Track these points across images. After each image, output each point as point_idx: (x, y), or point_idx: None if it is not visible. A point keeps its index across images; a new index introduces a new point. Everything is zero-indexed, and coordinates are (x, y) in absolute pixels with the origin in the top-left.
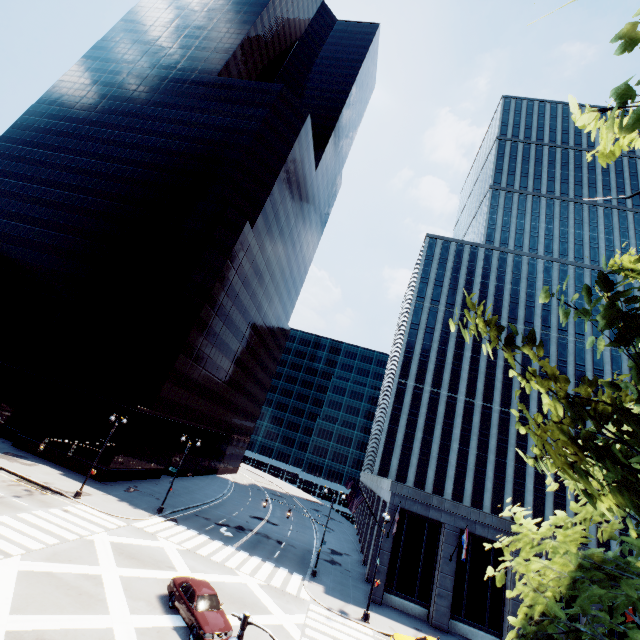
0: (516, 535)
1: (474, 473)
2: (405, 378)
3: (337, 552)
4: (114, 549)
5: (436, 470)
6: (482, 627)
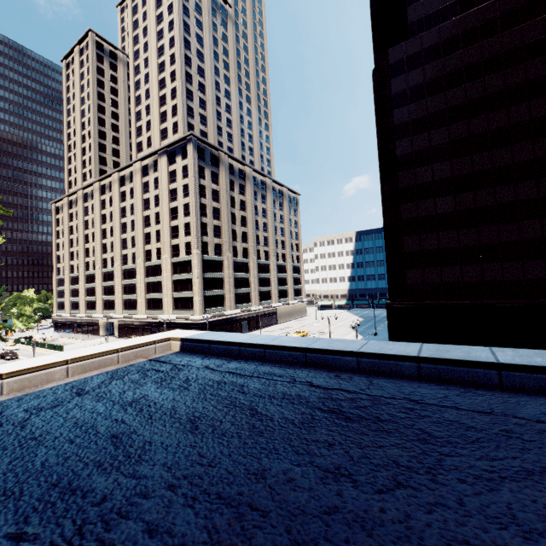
0: None
1: None
2: None
3: None
4: None
5: None
6: None
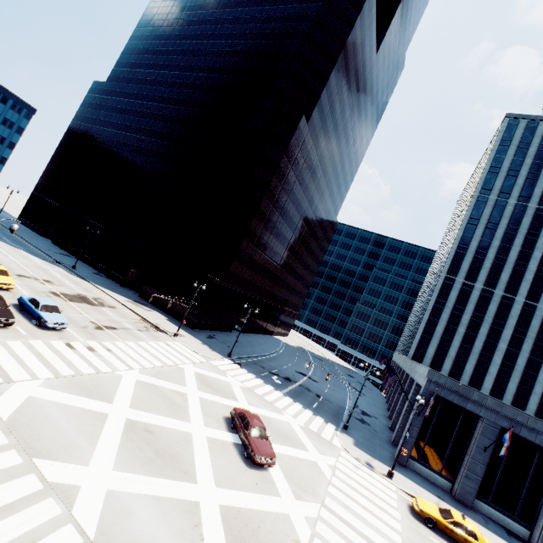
0: None
1: (521, 375)
2: (454, 274)
3: (367, 414)
4: (197, 377)
5: (476, 365)
6: (510, 516)
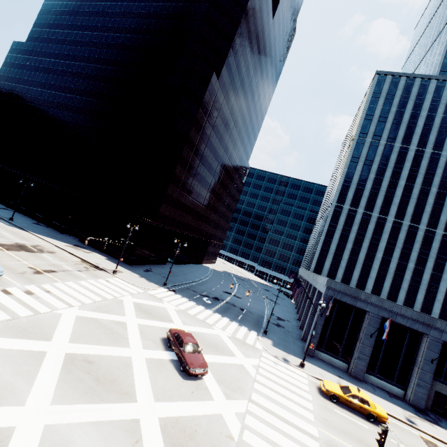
0: (433, 327)
1: (393, 276)
2: (342, 203)
3: (281, 319)
4: (135, 306)
5: (361, 272)
6: (391, 382)
